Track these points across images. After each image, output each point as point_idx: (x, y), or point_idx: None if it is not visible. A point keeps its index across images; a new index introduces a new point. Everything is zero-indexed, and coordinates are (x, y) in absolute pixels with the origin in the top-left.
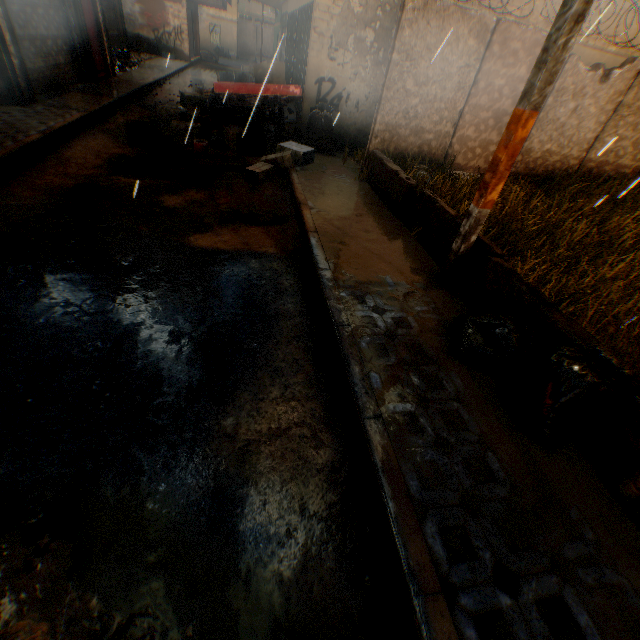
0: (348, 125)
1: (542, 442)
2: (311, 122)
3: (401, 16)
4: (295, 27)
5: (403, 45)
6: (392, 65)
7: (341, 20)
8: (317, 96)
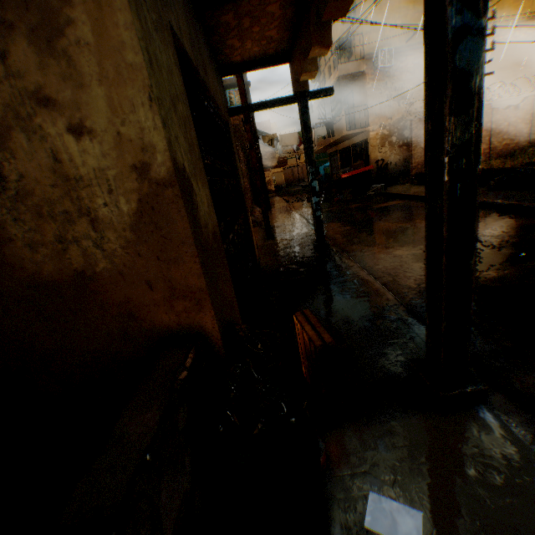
0: (393, 173)
1: (526, 189)
2: (378, 176)
3: (411, 127)
4: (350, 151)
5: (415, 134)
6: (412, 142)
7: (381, 138)
8: (377, 167)
